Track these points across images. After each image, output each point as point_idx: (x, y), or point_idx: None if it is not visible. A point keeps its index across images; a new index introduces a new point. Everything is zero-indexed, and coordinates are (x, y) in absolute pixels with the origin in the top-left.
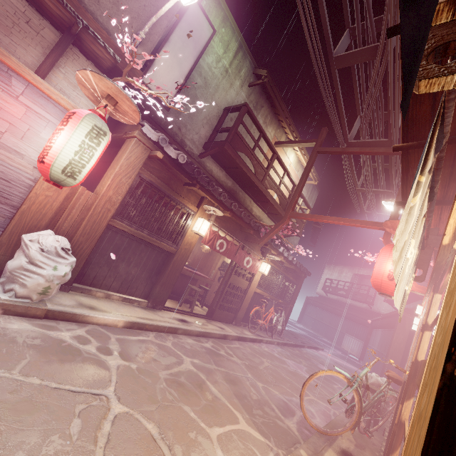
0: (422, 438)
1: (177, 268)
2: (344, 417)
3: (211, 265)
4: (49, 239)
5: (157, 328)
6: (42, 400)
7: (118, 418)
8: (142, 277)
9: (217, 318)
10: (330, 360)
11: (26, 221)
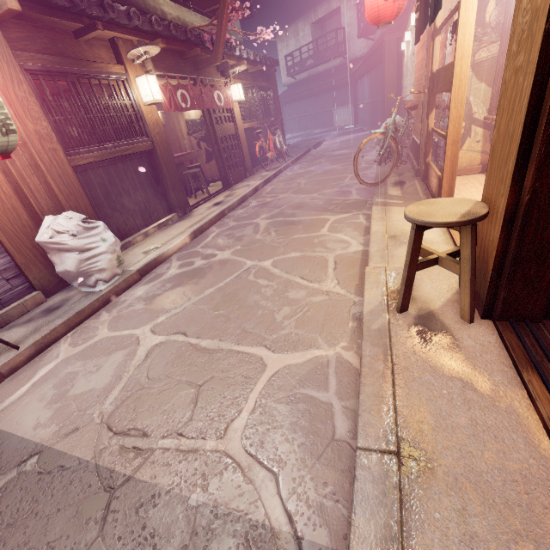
0: (532, 69)
1: (169, 161)
2: (381, 169)
3: (177, 137)
4: (62, 223)
5: (211, 223)
6: (230, 291)
7: (274, 265)
8: (150, 197)
9: (234, 182)
10: (336, 144)
11: (11, 230)
